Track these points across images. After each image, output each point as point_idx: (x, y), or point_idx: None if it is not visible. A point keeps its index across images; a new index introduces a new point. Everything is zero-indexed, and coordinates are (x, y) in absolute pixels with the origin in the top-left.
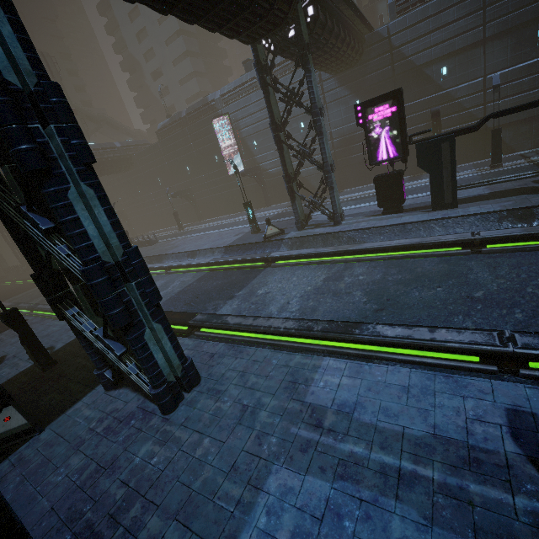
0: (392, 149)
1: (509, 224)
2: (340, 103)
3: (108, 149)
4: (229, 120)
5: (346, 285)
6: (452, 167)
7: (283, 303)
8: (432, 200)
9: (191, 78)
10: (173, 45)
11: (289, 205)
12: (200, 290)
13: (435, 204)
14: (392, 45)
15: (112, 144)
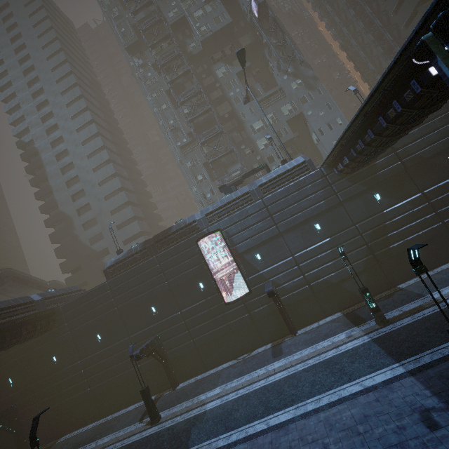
0: None
1: None
2: (356, 198)
3: (19, 306)
4: (222, 236)
5: None
6: None
7: None
8: None
9: (131, 222)
10: (113, 199)
11: (344, 323)
12: None
13: None
14: (394, 147)
15: (27, 298)
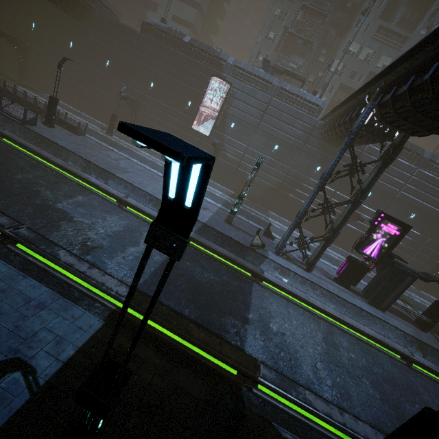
0: (376, 252)
1: (415, 348)
2: (310, 158)
3: None
4: (228, 90)
5: (348, 361)
6: (402, 291)
7: (312, 365)
8: (376, 299)
9: (192, 5)
10: None
11: (229, 193)
12: (194, 280)
13: (376, 302)
14: (361, 156)
15: None
